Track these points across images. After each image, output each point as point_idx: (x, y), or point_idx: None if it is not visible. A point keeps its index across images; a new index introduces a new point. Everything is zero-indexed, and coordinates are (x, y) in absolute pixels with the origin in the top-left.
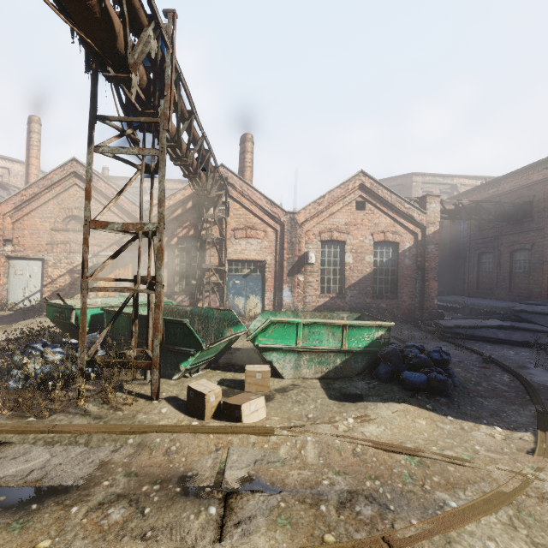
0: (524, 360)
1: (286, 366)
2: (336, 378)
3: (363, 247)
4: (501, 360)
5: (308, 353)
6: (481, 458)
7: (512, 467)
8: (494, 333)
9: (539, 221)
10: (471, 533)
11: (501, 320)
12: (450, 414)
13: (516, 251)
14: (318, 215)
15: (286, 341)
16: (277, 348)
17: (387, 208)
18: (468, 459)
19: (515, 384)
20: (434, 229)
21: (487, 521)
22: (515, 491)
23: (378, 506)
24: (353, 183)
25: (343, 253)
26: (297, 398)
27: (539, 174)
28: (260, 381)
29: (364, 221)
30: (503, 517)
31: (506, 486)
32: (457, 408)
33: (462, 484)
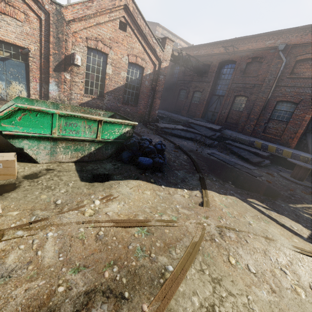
0: (191, 147)
1: (40, 152)
2: (90, 161)
3: (120, 64)
4: (182, 147)
5: (65, 141)
6: (182, 217)
7: (196, 220)
8: (180, 133)
9: (209, 77)
10: (183, 294)
11: (182, 126)
12: (163, 184)
13: (196, 91)
14: (85, 19)
15: (39, 129)
16: (29, 136)
17: (141, 37)
18: (176, 220)
19: (189, 160)
20: (166, 65)
21: (190, 274)
22: (200, 240)
23: (115, 299)
24: (119, 0)
25: (105, 64)
26: (48, 184)
27: (218, 49)
28: (2, 170)
29: (124, 41)
30: (197, 265)
31: (196, 237)
32: (166, 179)
33: (174, 243)
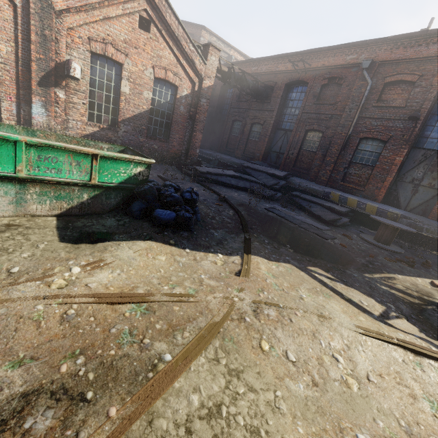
0: (242, 200)
1: None
2: (83, 215)
3: (142, 80)
4: (230, 199)
5: (39, 185)
6: (204, 289)
7: (225, 293)
8: (229, 180)
9: (273, 104)
10: (178, 392)
11: (235, 172)
12: (188, 247)
13: (255, 124)
14: (87, 10)
15: None
16: None
17: (173, 42)
18: (194, 293)
19: (235, 217)
20: (209, 83)
21: (197, 364)
22: (223, 319)
23: (69, 402)
24: None
25: (120, 78)
26: (5, 245)
27: (284, 65)
28: None
29: (147, 47)
30: (210, 353)
31: (218, 315)
32: (195, 240)
33: (183, 324)
